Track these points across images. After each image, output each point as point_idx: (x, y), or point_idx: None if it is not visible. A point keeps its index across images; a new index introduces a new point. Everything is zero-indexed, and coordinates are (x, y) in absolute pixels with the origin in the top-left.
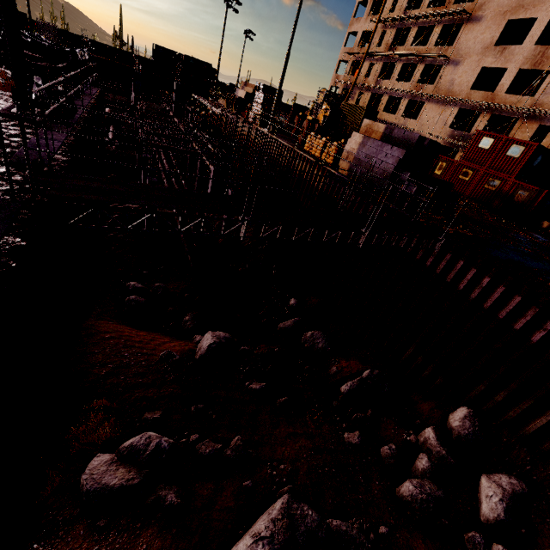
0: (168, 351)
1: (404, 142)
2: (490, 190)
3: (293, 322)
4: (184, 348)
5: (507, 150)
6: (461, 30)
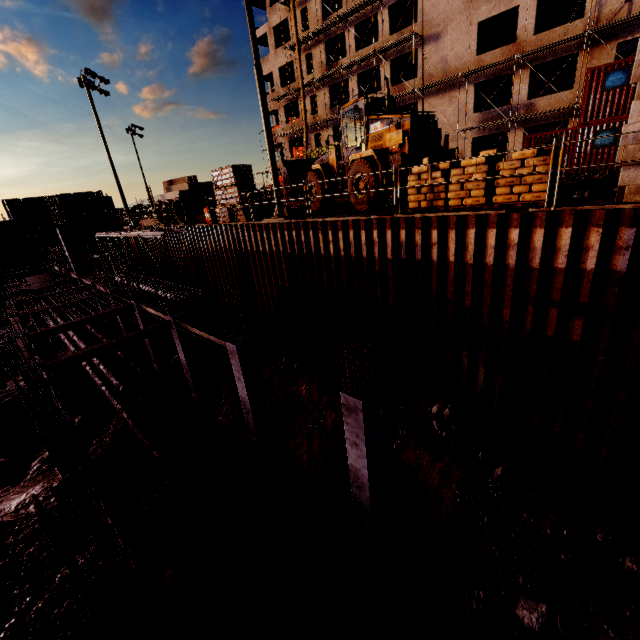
0: None
1: None
2: None
3: None
4: None
5: None
6: None
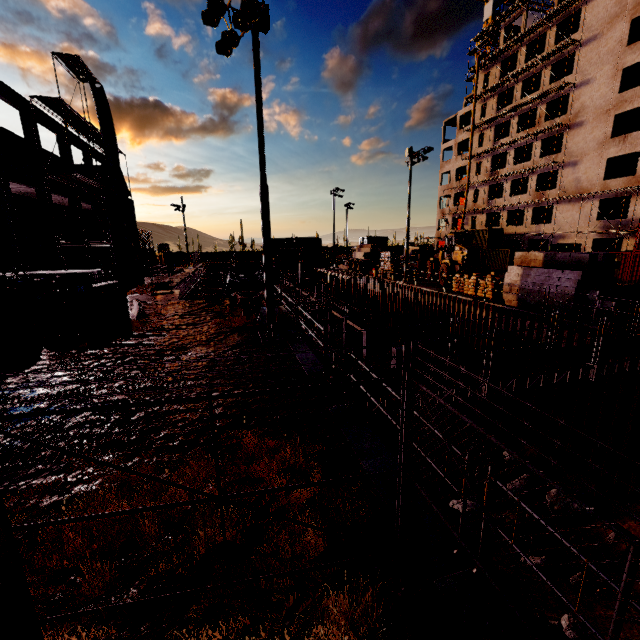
0: None
1: (573, 263)
2: None
3: (523, 480)
4: None
5: None
6: (564, 138)
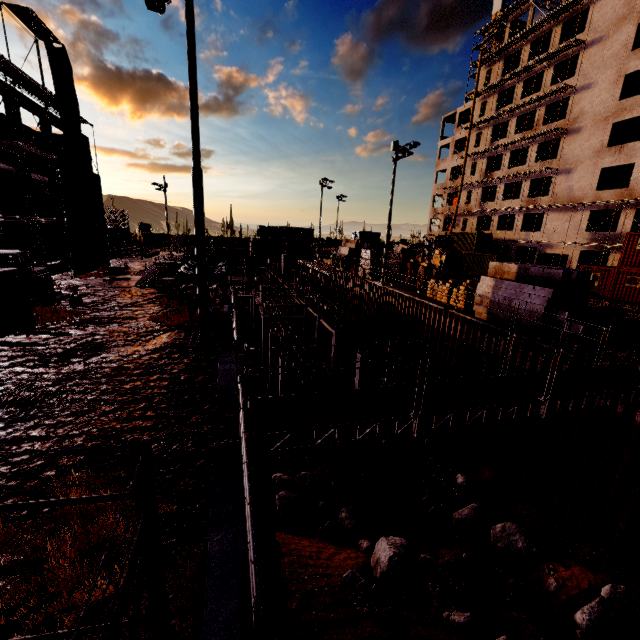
0: (350, 571)
1: (546, 279)
2: None
3: (471, 510)
4: (357, 562)
5: None
6: (560, 143)
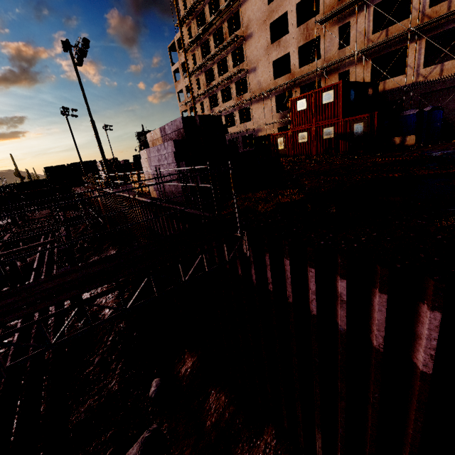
0: None
1: (176, 133)
2: (330, 138)
3: (139, 446)
4: None
5: (321, 100)
6: (244, 49)
